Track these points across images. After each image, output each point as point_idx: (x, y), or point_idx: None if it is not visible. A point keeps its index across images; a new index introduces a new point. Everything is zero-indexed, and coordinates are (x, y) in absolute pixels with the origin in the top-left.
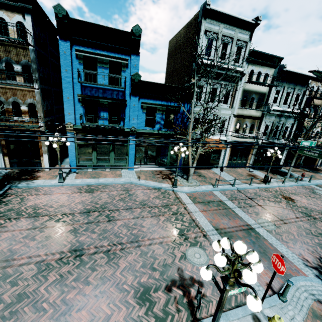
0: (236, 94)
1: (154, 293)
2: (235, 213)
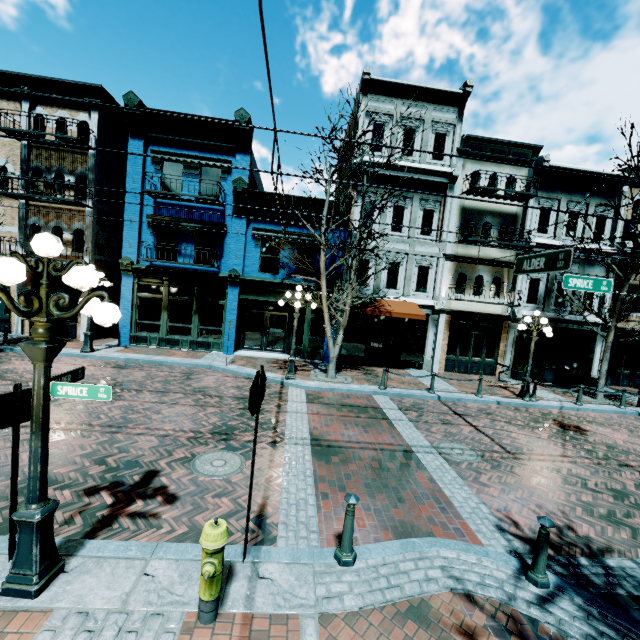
0: (444, 216)
1: (55, 489)
2: (390, 426)
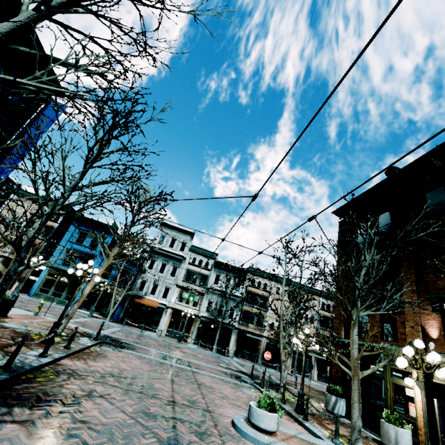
0: (179, 270)
1: None
2: (108, 328)
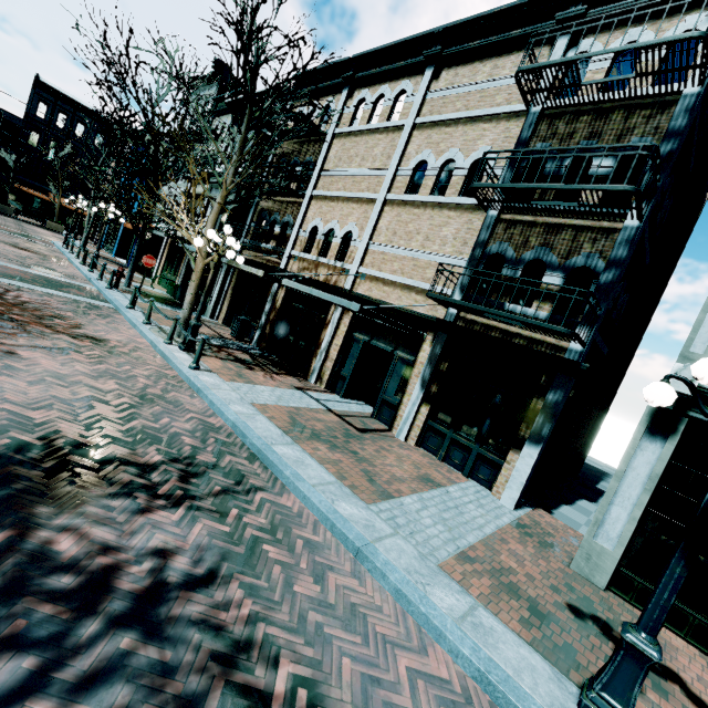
0: None
1: None
2: None
